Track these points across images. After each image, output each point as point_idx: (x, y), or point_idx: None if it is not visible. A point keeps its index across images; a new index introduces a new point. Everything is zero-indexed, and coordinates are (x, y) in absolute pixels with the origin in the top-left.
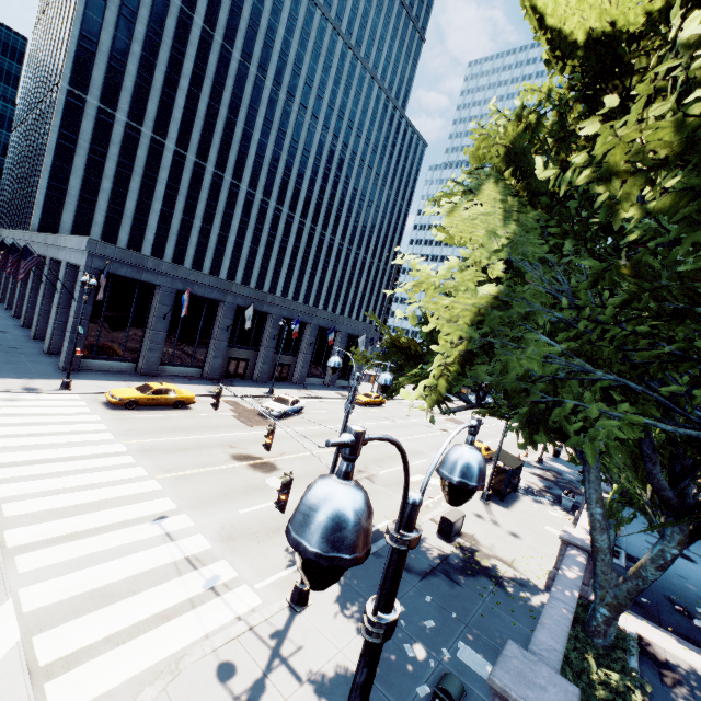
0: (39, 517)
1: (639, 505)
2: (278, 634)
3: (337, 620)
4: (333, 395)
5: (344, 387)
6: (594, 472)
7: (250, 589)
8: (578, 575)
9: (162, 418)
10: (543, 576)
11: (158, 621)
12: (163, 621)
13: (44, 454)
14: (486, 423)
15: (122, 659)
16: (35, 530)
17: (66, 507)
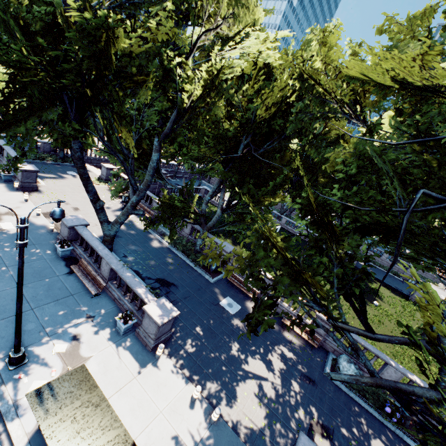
0: None
1: None
2: None
3: None
4: None
5: None
6: None
7: None
8: None
9: None
10: None
11: None
12: None
13: None
14: None
15: None
16: None
17: None
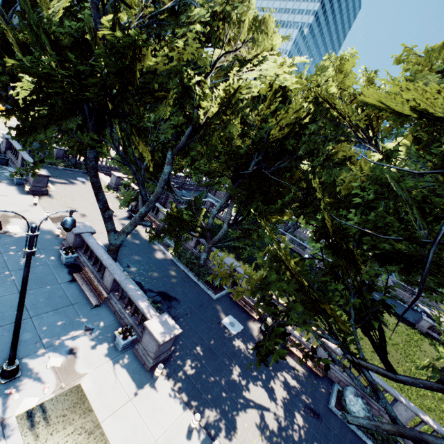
0: None
1: None
2: None
3: None
4: None
5: None
6: None
7: None
8: None
9: None
10: None
11: None
12: None
13: None
14: None
15: None
16: None
17: None
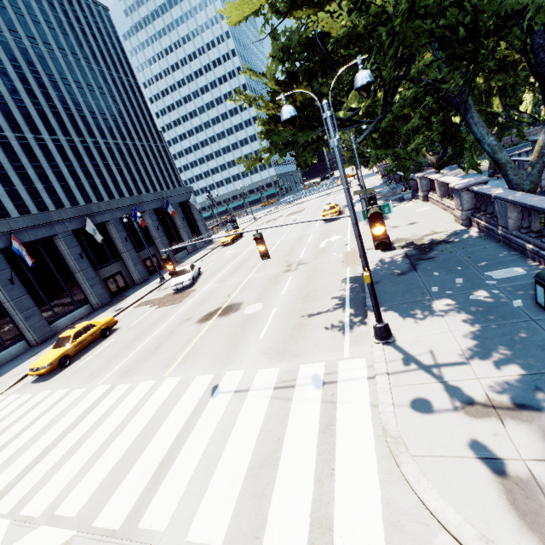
0: (110, 484)
1: (498, 127)
2: (407, 360)
3: (420, 322)
4: (205, 253)
5: (204, 245)
6: (475, 115)
7: (346, 361)
8: (501, 189)
9: (106, 349)
10: (456, 225)
11: (328, 434)
12: (332, 430)
13: (34, 450)
14: (309, 204)
15: (352, 478)
16: (123, 495)
17: (123, 457)
